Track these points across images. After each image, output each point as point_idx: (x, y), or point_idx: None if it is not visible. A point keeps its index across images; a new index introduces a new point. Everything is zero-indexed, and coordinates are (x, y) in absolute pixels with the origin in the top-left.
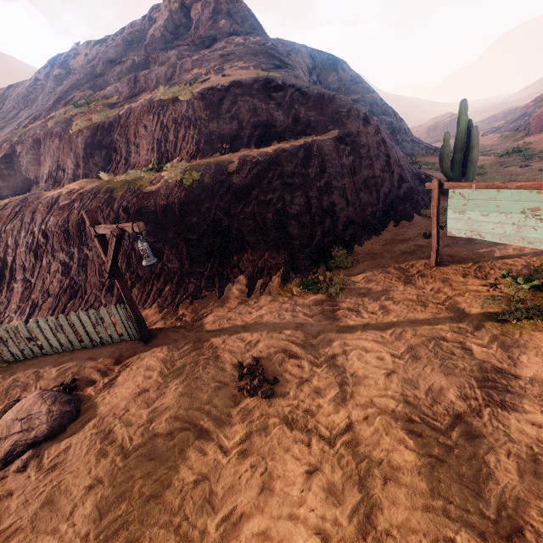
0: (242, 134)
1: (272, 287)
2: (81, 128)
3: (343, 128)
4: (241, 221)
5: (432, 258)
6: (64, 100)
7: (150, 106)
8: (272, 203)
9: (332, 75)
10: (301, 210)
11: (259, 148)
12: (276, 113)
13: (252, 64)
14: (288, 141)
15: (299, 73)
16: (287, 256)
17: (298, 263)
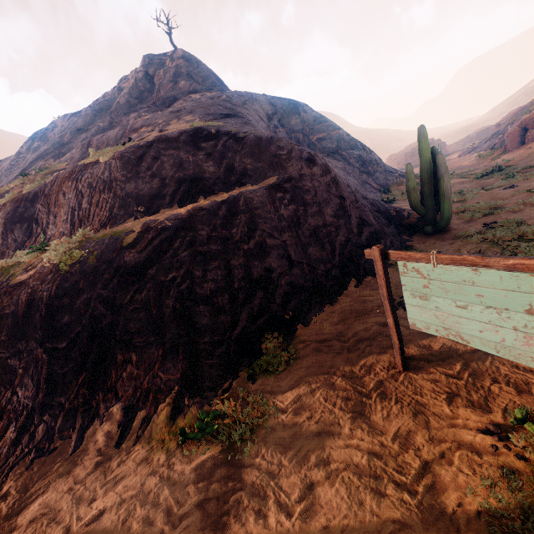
0: (164, 192)
1: (156, 424)
2: (6, 201)
3: (283, 173)
4: (129, 314)
5: (396, 358)
6: (27, 171)
7: (72, 171)
8: (175, 283)
9: (294, 118)
10: (217, 288)
11: (182, 206)
12: (204, 164)
13: (200, 116)
14: (218, 194)
15: (250, 119)
16: (186, 366)
17: (201, 376)
